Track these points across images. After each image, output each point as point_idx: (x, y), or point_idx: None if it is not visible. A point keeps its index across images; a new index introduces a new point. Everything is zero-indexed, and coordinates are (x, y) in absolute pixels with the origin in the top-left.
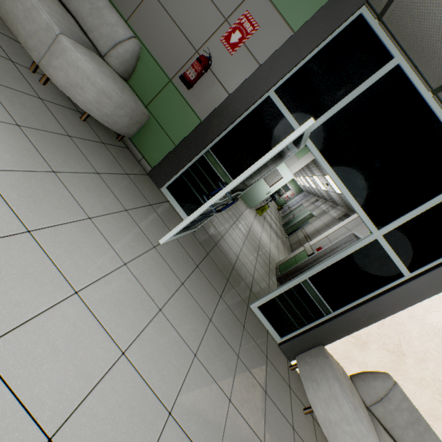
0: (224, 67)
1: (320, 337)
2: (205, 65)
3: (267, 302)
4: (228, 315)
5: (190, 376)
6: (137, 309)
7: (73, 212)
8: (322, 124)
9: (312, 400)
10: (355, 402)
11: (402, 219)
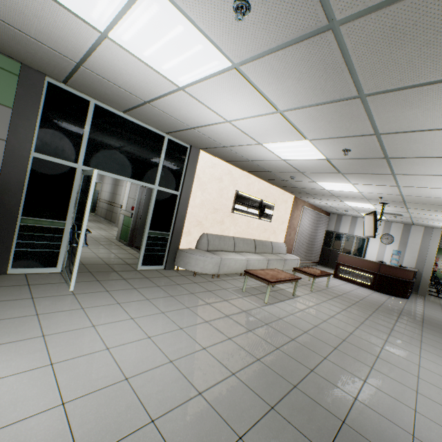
0: None
1: (175, 247)
2: None
3: (143, 259)
4: (137, 281)
5: (155, 303)
6: (114, 310)
7: (29, 320)
8: (85, 154)
9: (193, 269)
10: (202, 253)
11: (159, 174)
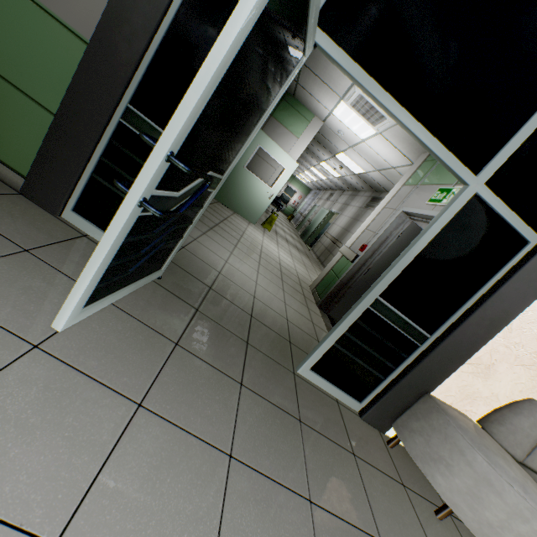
0: None
1: (422, 381)
2: None
3: (323, 355)
4: (265, 417)
5: None
6: None
7: None
8: None
9: (447, 495)
10: (517, 475)
11: (512, 145)
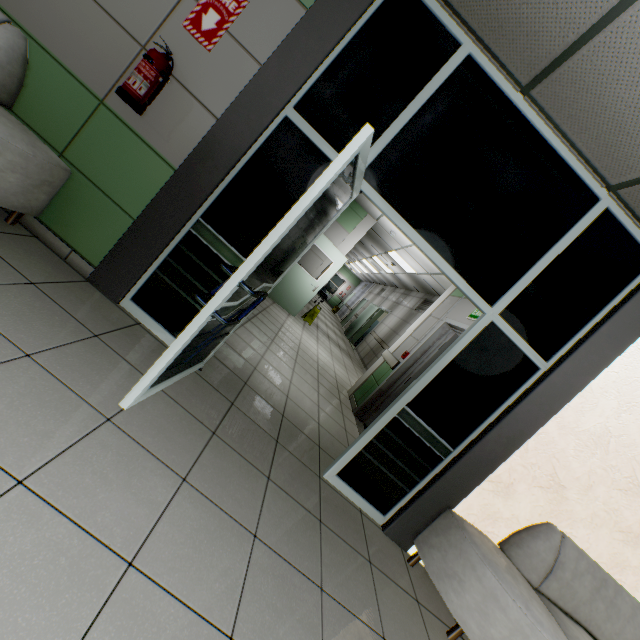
0: (199, 72)
1: (444, 496)
2: (162, 67)
3: (350, 461)
4: (288, 511)
5: None
6: (59, 593)
7: None
8: (379, 155)
9: (458, 613)
10: (523, 592)
11: (520, 285)
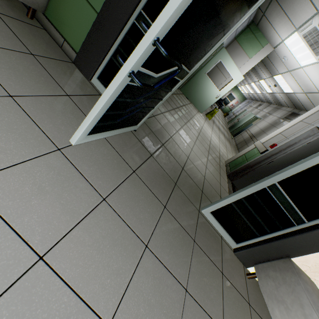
0: None
1: (287, 249)
2: None
3: (221, 207)
4: (173, 231)
5: None
6: None
7: None
8: None
9: None
10: None
11: None
